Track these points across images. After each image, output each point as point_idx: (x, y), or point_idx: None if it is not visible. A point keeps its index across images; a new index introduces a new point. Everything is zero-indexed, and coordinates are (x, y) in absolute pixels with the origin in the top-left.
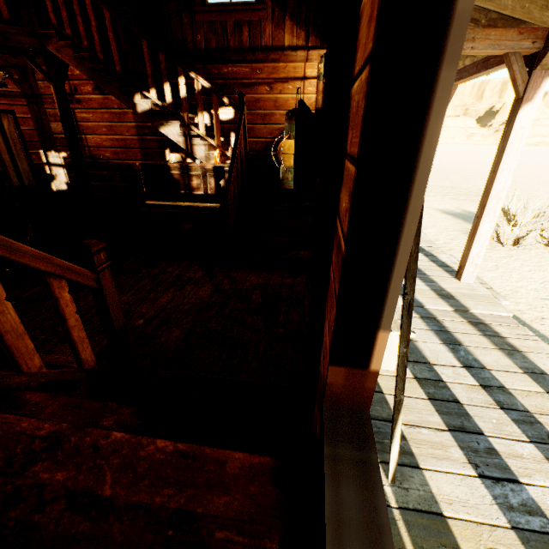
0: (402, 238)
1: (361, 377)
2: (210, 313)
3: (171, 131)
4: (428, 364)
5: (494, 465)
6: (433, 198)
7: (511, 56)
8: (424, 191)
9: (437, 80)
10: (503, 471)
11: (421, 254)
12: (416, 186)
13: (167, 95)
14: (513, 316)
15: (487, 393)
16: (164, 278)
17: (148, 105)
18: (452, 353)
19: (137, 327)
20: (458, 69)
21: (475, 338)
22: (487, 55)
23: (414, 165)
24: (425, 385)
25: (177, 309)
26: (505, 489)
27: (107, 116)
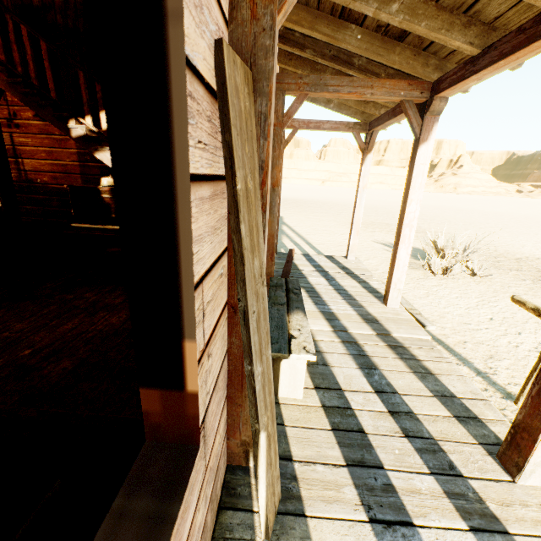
0: (180, 223)
1: (180, 402)
2: (115, 341)
3: (107, 157)
4: (339, 390)
5: (389, 505)
6: (378, 233)
7: (405, 103)
8: (188, 167)
9: (168, 37)
10: (398, 512)
11: (355, 281)
12: (178, 161)
13: (103, 123)
14: (438, 341)
15: (394, 420)
16: (77, 304)
17: (83, 131)
18: (366, 378)
19: (20, 358)
20: (376, 118)
21: (392, 361)
22: (395, 105)
23: (169, 135)
24: (332, 414)
25: (78, 337)
26: (396, 535)
27: (47, 141)
